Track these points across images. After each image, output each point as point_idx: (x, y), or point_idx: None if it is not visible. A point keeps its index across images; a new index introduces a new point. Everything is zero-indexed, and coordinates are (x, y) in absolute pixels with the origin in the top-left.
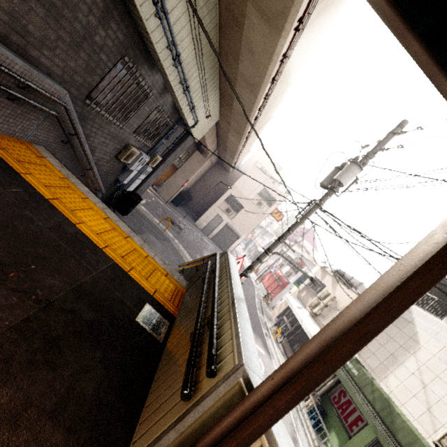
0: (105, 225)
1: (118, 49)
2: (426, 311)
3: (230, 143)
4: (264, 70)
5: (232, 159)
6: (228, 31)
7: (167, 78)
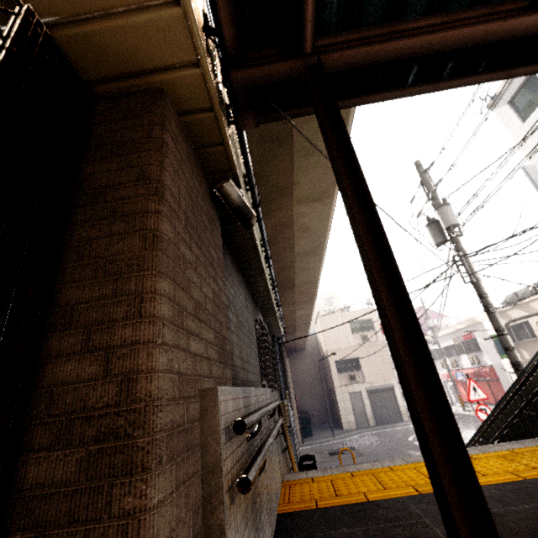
0: None
1: (252, 319)
2: None
3: (299, 319)
4: (324, 230)
5: (306, 332)
6: (276, 239)
7: (273, 307)
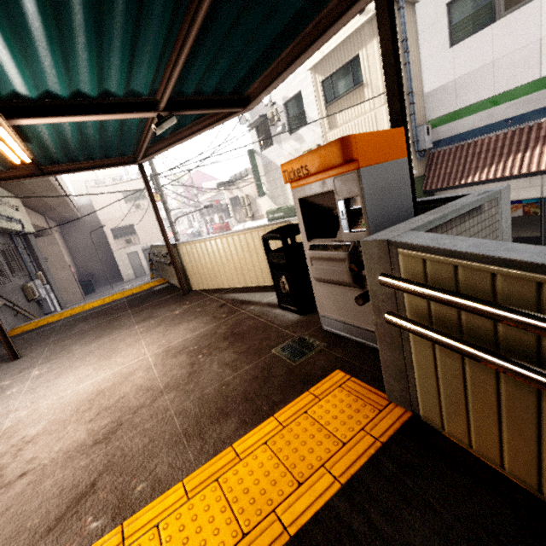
0: (99, 301)
1: None
2: (268, 148)
3: (51, 201)
4: None
5: (69, 208)
6: None
7: None
